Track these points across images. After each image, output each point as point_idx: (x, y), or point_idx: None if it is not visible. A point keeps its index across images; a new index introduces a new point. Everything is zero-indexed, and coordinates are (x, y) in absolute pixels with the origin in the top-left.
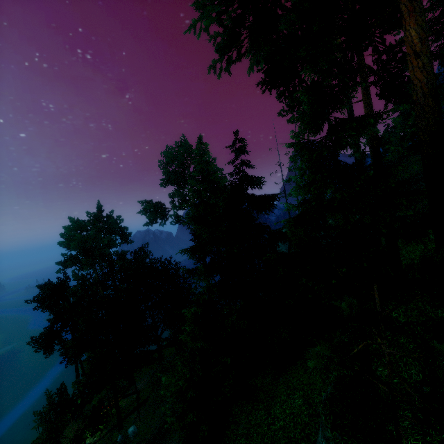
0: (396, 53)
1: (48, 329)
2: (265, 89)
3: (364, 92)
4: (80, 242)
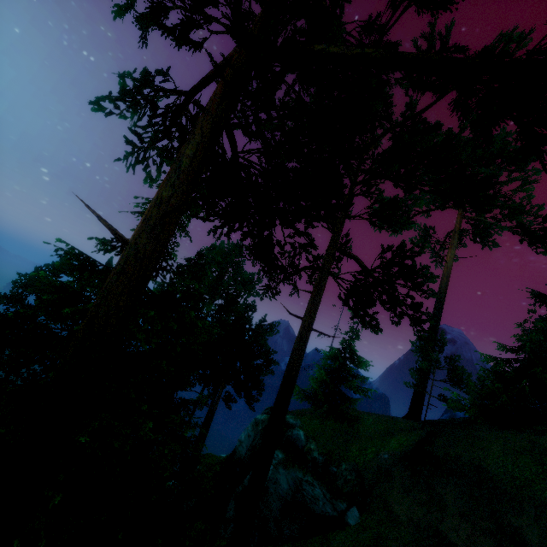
0: (404, 258)
1: None
2: None
3: (316, 283)
4: (29, 284)
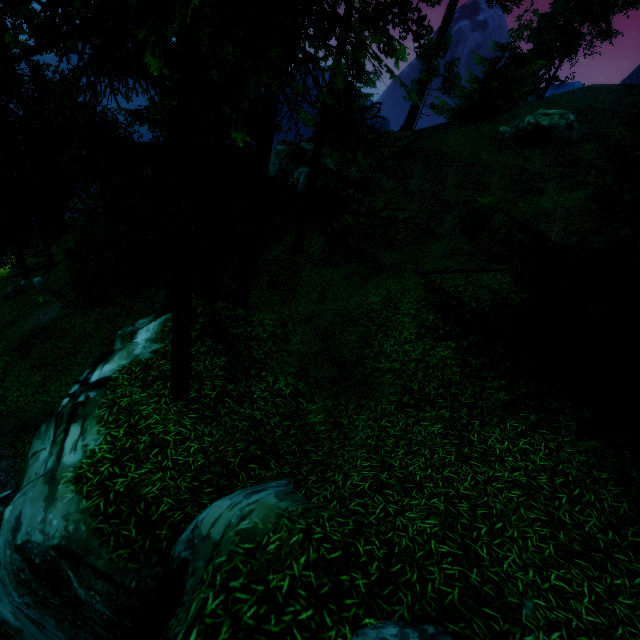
0: None
1: None
2: None
3: (346, 10)
4: None
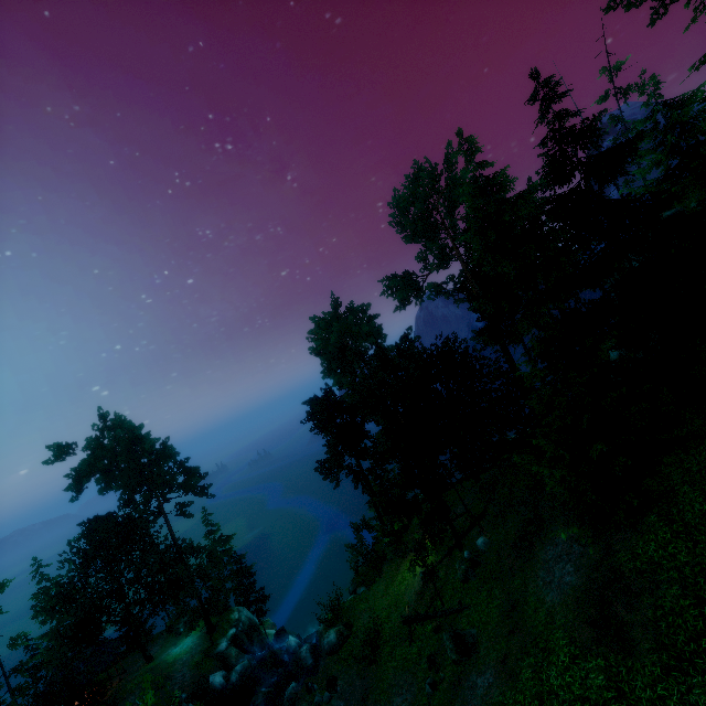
0: None
1: (334, 445)
2: None
3: None
4: (339, 334)
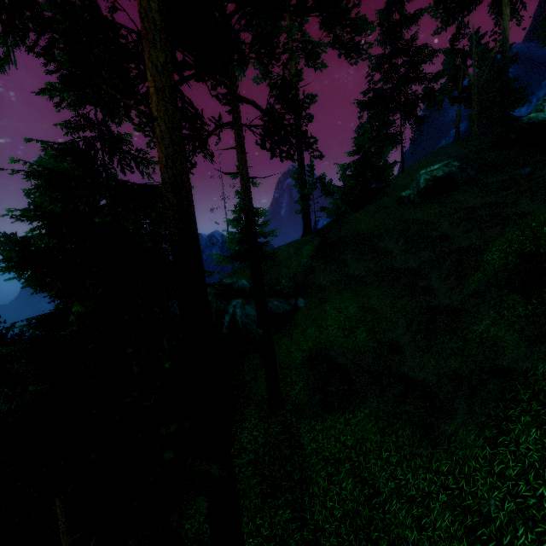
0: (289, 91)
1: None
2: (61, 103)
3: (236, 137)
4: None
